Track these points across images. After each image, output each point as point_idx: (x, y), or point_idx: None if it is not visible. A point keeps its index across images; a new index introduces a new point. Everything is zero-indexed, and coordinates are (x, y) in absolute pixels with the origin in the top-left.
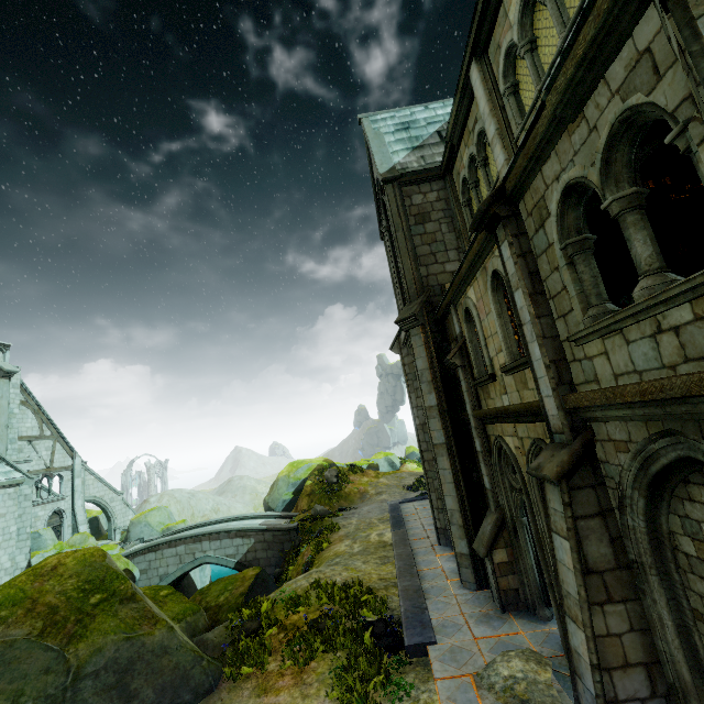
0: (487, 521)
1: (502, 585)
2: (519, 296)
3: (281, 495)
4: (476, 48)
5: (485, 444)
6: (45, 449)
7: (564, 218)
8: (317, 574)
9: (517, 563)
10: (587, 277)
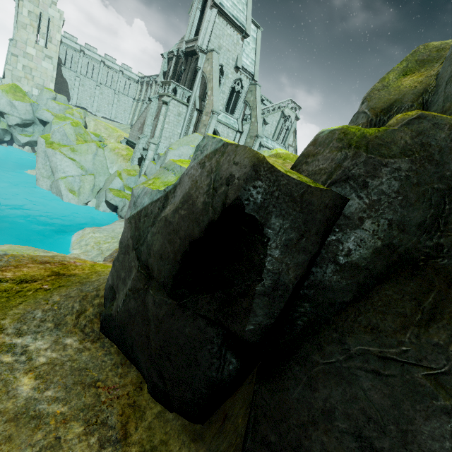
0: None
1: None
2: None
3: None
4: None
5: None
6: (290, 151)
7: None
8: None
9: None
10: None
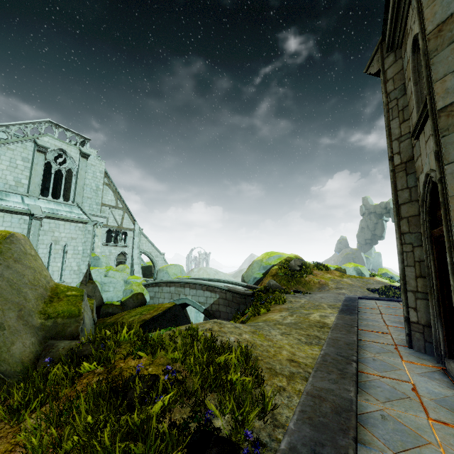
0: None
1: None
2: None
3: (253, 273)
4: None
5: None
6: (118, 215)
7: None
8: (212, 325)
9: None
10: None
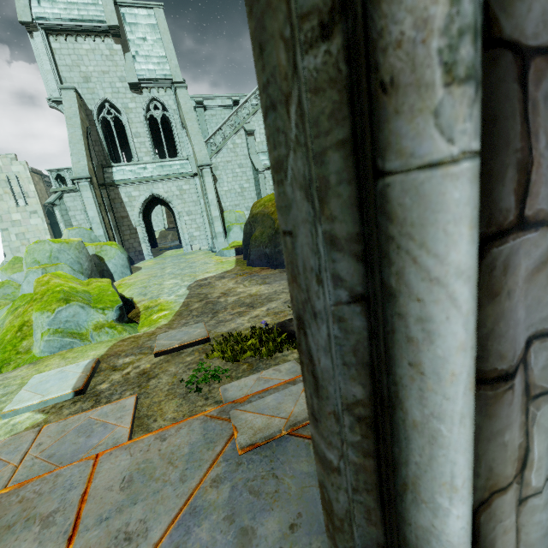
0: None
1: None
2: None
3: None
4: None
5: None
6: None
7: None
8: None
9: None
10: None
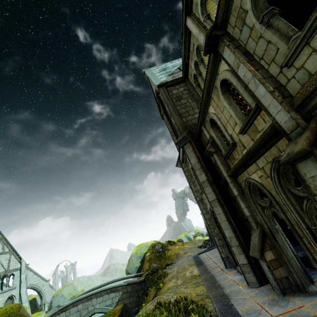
0: (254, 236)
1: (276, 276)
2: (241, 69)
3: (134, 264)
4: (187, 11)
5: (239, 189)
6: (5, 259)
7: (257, 6)
8: (158, 300)
9: (281, 258)
10: (282, 25)
